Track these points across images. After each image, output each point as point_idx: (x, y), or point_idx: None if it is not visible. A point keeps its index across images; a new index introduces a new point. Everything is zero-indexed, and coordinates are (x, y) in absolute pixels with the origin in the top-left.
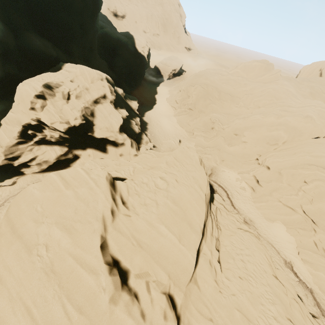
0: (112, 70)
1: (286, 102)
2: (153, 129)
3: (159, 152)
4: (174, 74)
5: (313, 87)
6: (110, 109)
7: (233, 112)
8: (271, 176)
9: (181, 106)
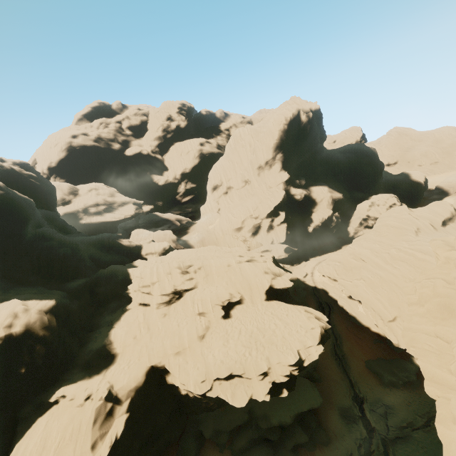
0: None
1: None
2: None
3: None
4: None
5: None
6: None
7: None
8: None
9: None
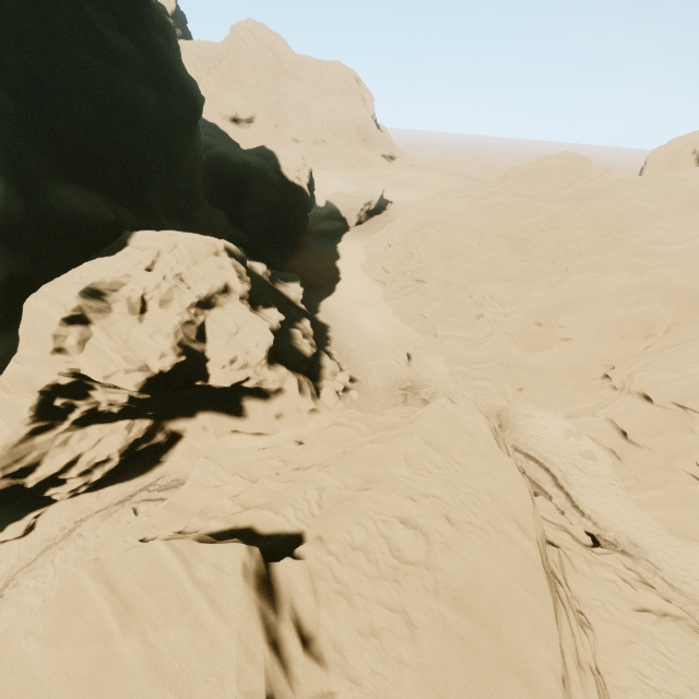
0: (240, 227)
1: (645, 234)
2: (343, 338)
3: (374, 416)
4: (369, 211)
5: (693, 191)
6: (241, 316)
7: (521, 275)
8: (660, 418)
9: (396, 278)
